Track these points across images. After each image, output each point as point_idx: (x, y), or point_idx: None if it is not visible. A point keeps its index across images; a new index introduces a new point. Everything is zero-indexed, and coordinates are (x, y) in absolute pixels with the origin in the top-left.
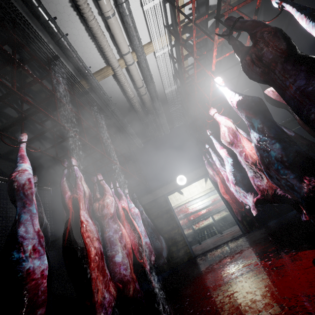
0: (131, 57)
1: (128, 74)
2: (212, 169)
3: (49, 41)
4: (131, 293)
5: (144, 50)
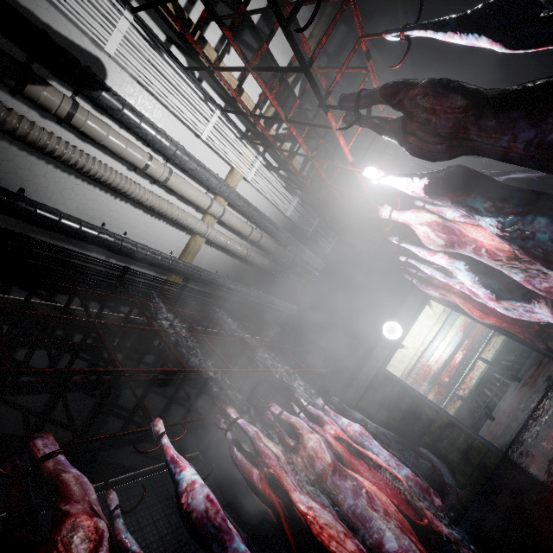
0: (218, 205)
1: (223, 227)
2: (434, 288)
3: (109, 256)
4: None
5: (230, 185)
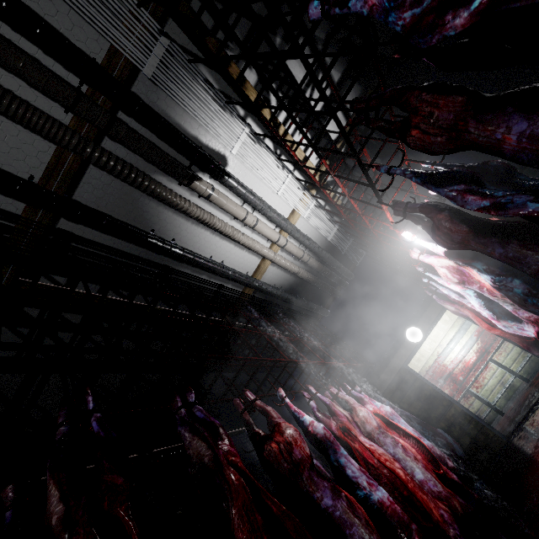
0: (283, 238)
1: (282, 252)
2: (450, 303)
3: (211, 277)
4: (460, 509)
5: (291, 223)
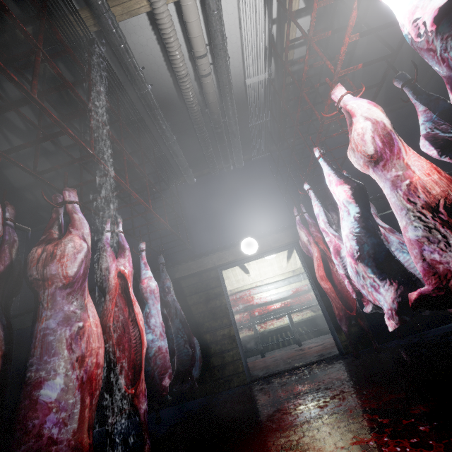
0: None
1: (180, 22)
2: (307, 232)
3: None
4: None
5: None
